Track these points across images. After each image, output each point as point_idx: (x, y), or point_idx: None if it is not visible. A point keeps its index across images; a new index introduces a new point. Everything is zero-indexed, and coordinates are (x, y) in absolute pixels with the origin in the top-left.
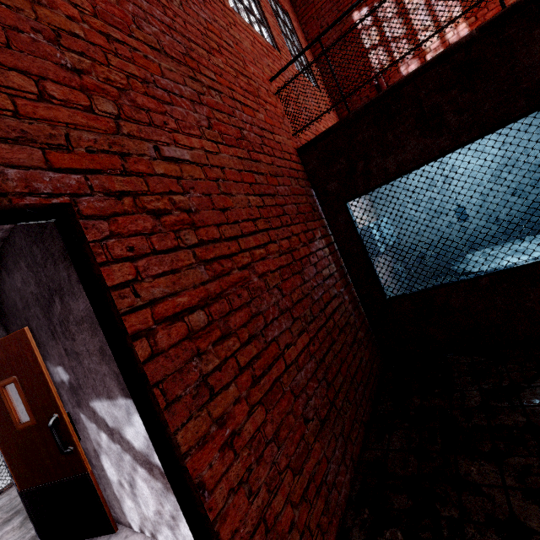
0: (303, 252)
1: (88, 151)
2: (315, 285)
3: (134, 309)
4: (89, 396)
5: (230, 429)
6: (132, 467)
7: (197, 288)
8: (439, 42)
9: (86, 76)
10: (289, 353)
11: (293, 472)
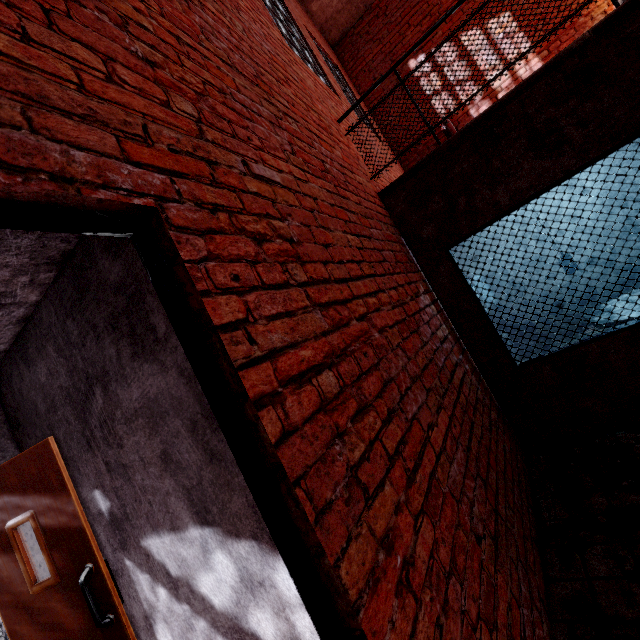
0: (413, 307)
1: (170, 150)
2: (434, 349)
3: (251, 362)
4: (141, 530)
5: (400, 557)
6: (209, 639)
7: (318, 340)
8: (510, 80)
9: (159, 70)
10: (435, 438)
11: (487, 627)
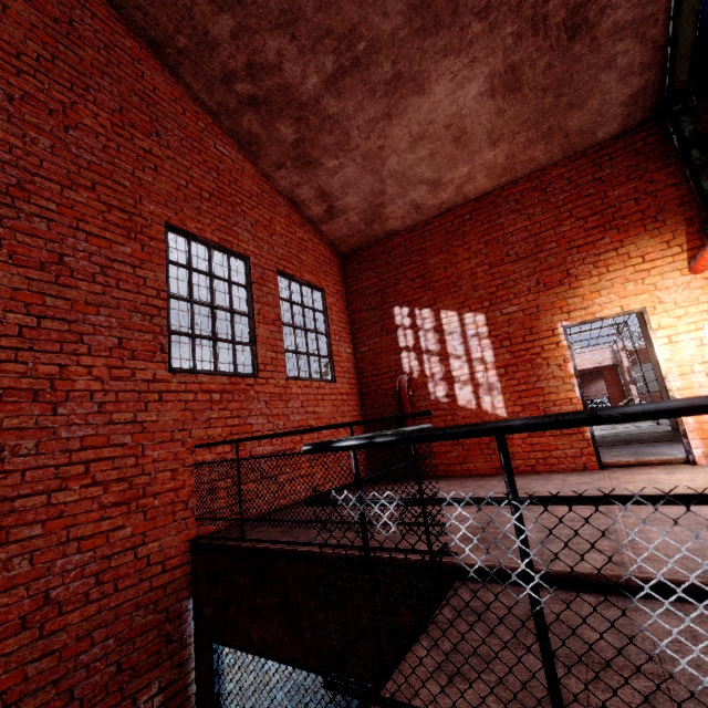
0: None
1: None
2: None
3: None
4: None
5: None
6: None
7: None
8: (468, 376)
9: None
10: None
11: None
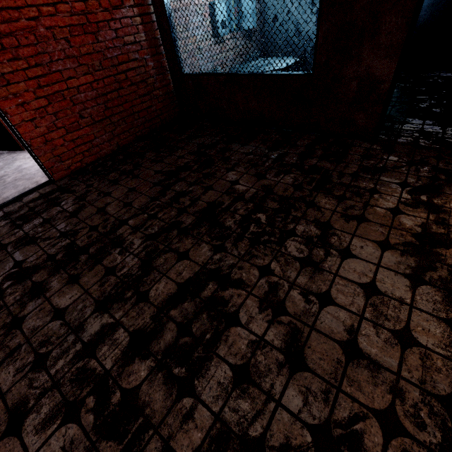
0: (102, 17)
1: None
2: (111, 46)
3: None
4: None
5: (23, 101)
6: None
7: None
8: None
9: None
10: (72, 82)
11: (67, 131)
